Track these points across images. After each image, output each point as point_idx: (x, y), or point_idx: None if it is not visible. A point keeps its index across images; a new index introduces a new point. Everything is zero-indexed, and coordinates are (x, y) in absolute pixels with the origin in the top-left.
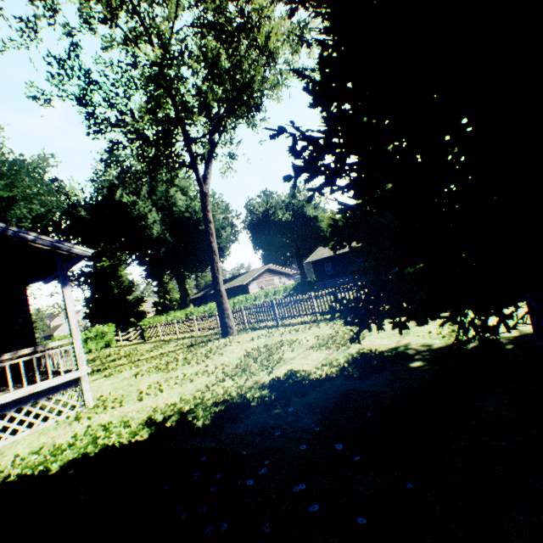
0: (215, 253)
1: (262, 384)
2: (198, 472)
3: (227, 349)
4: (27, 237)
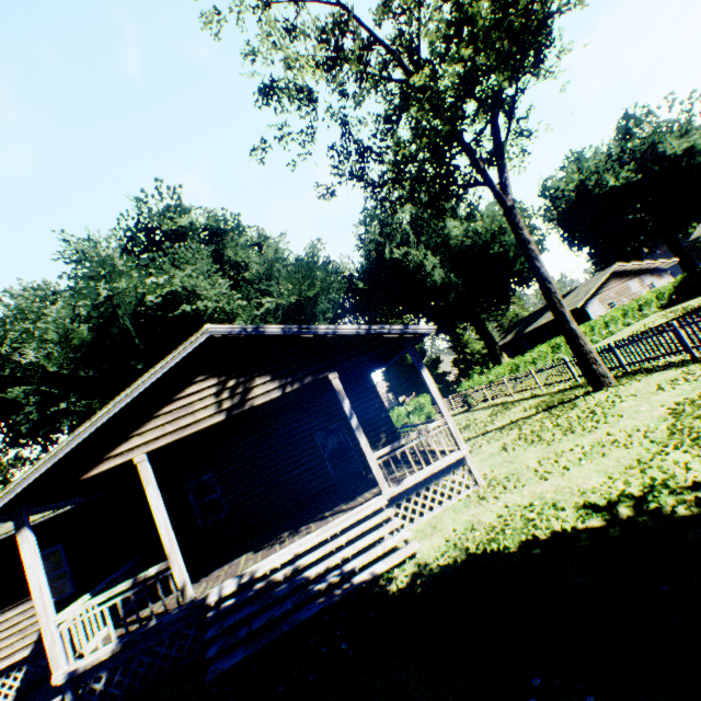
0: (547, 281)
1: None
2: None
3: (621, 407)
4: (383, 332)
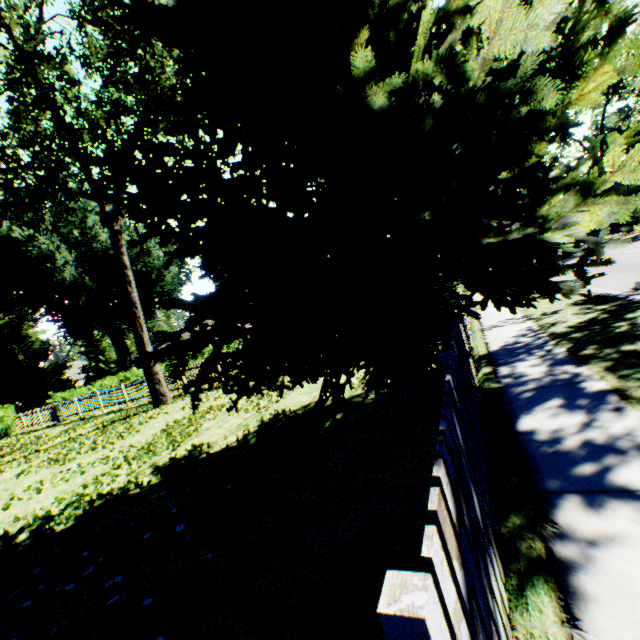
0: (136, 306)
1: (154, 467)
2: (21, 588)
3: (150, 423)
4: None
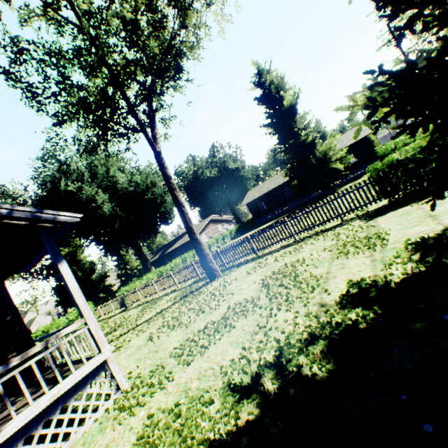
0: (182, 205)
1: (341, 304)
2: None
3: (230, 288)
4: None
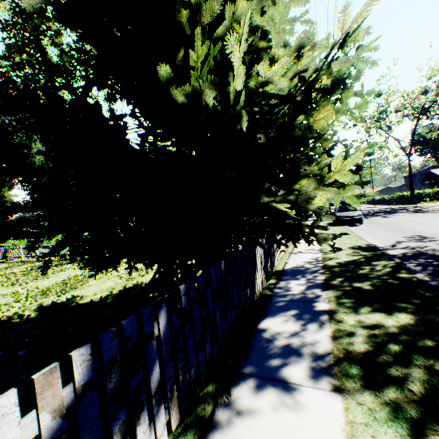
0: None
1: (38, 305)
2: None
3: (60, 274)
4: None
